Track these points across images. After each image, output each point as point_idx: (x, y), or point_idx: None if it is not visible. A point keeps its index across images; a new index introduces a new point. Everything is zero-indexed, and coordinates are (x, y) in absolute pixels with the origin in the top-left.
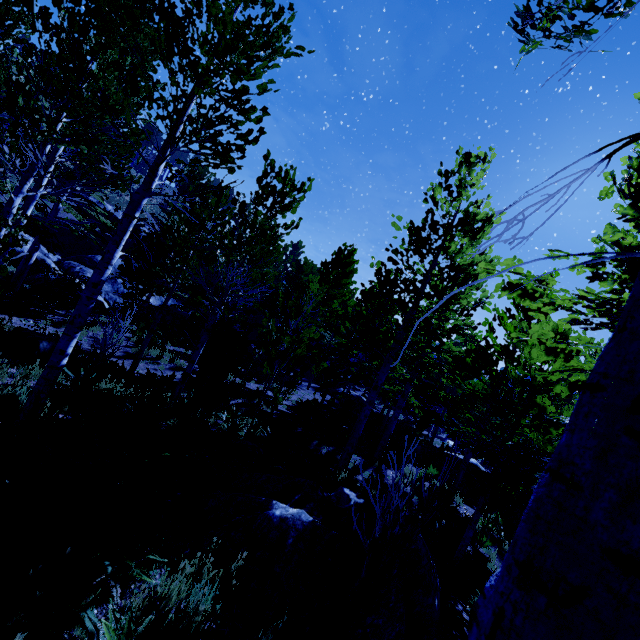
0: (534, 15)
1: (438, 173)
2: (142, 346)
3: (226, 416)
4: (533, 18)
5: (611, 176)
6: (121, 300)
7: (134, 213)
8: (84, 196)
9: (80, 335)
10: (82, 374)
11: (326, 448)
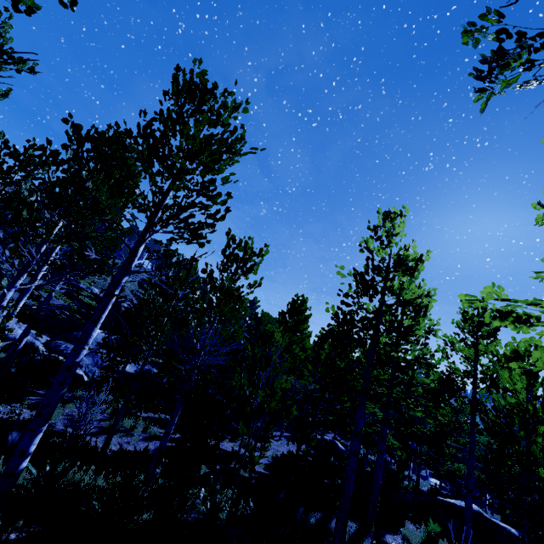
0: (508, 54)
1: (368, 228)
2: (116, 419)
3: (204, 493)
4: (506, 58)
5: (541, 205)
6: (100, 371)
7: (114, 291)
8: (76, 284)
9: (55, 415)
10: (47, 469)
11: (314, 515)
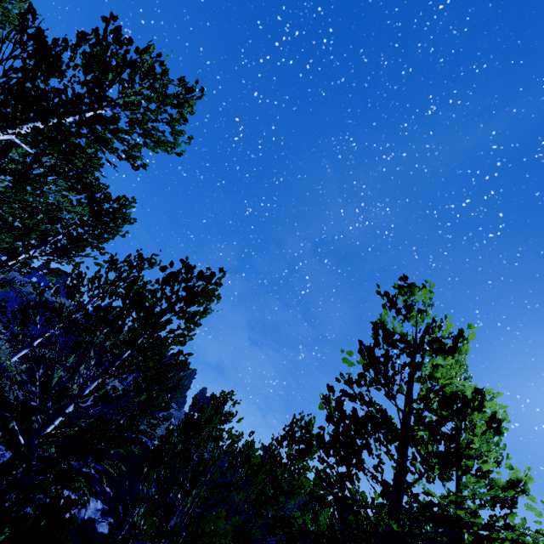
0: None
1: (377, 293)
2: None
3: None
4: None
5: None
6: None
7: None
8: None
9: None
10: None
11: None
